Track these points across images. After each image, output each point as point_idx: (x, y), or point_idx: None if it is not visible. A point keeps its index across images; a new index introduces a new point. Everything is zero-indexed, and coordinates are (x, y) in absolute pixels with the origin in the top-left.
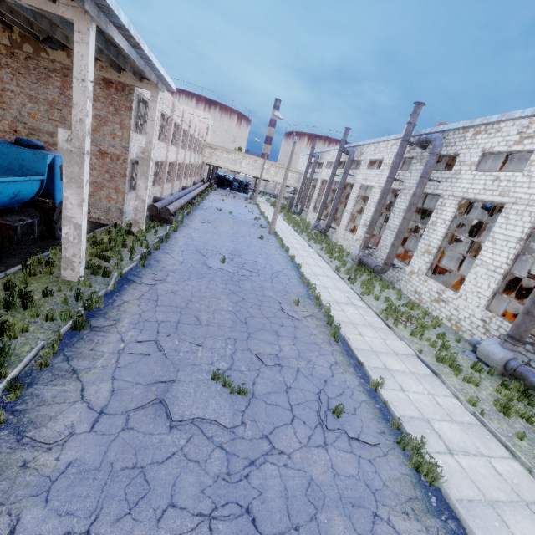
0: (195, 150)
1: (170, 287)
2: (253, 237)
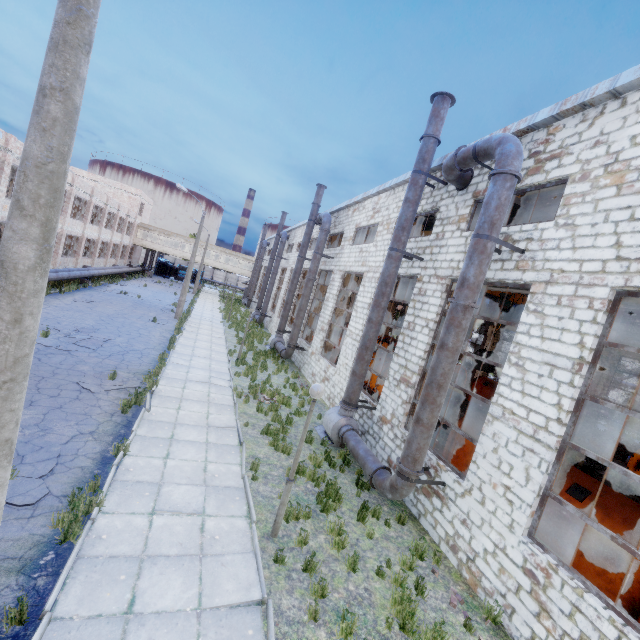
0: (112, 226)
1: None
2: (143, 320)
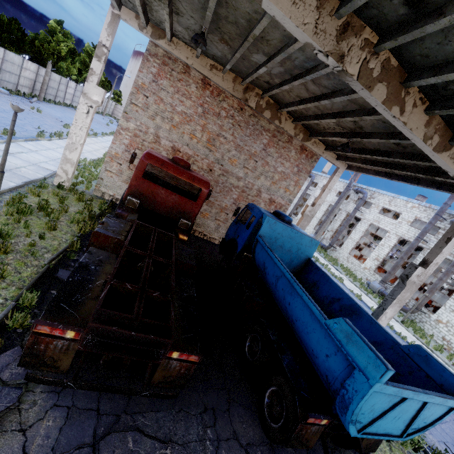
0: None
1: None
2: None
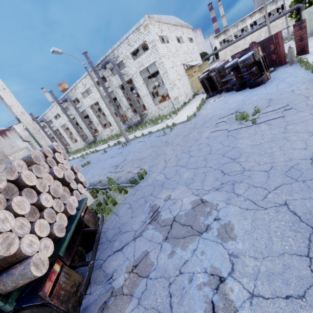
0: None
1: None
2: None
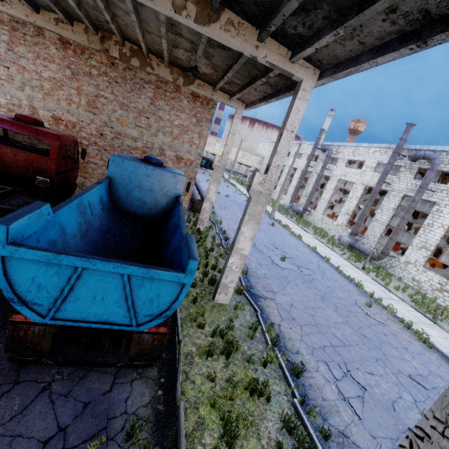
0: None
1: (284, 298)
2: (266, 224)
